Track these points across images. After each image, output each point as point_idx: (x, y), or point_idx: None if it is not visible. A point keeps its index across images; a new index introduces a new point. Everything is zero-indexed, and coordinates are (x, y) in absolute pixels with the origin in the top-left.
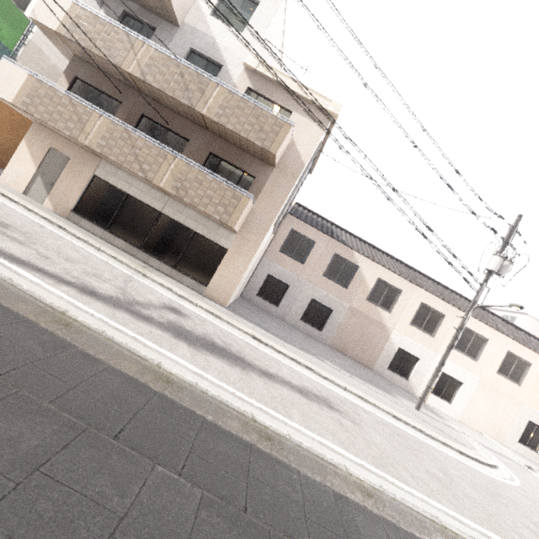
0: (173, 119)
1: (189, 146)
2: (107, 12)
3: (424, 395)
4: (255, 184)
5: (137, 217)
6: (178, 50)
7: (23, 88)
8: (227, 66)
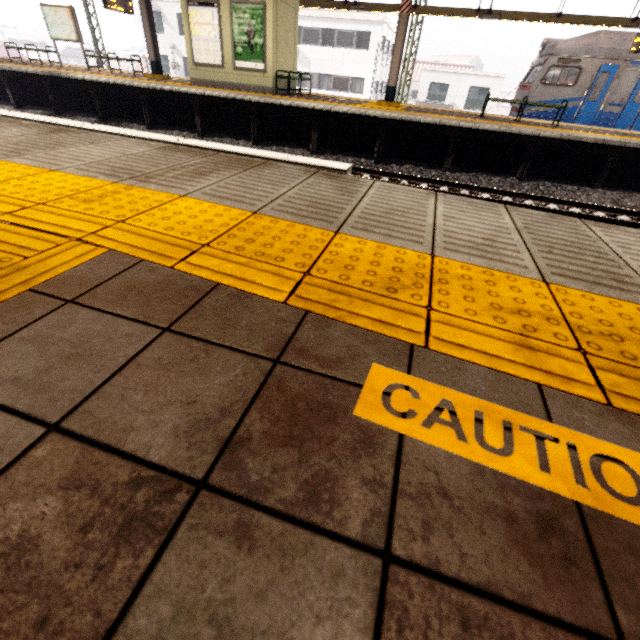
0: None
1: None
2: None
3: None
4: None
5: None
6: None
7: None
8: None
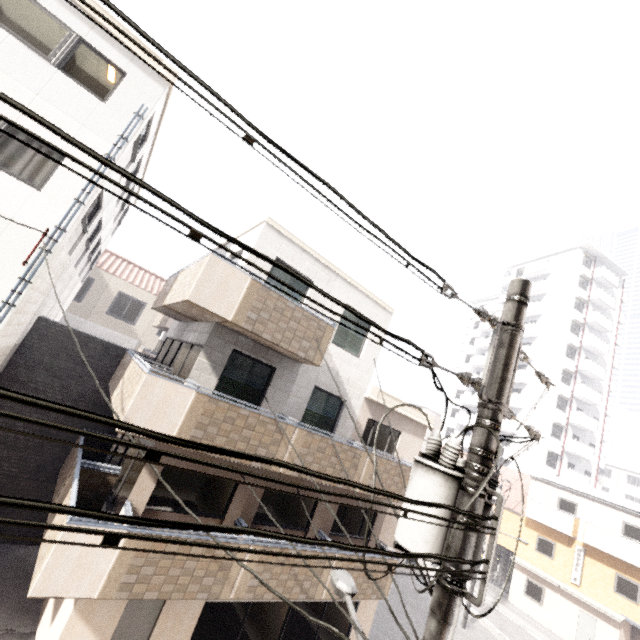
0: (301, 480)
1: (320, 505)
2: (209, 355)
3: (467, 614)
4: (378, 519)
5: (265, 622)
6: (302, 392)
7: (119, 562)
8: (350, 399)
